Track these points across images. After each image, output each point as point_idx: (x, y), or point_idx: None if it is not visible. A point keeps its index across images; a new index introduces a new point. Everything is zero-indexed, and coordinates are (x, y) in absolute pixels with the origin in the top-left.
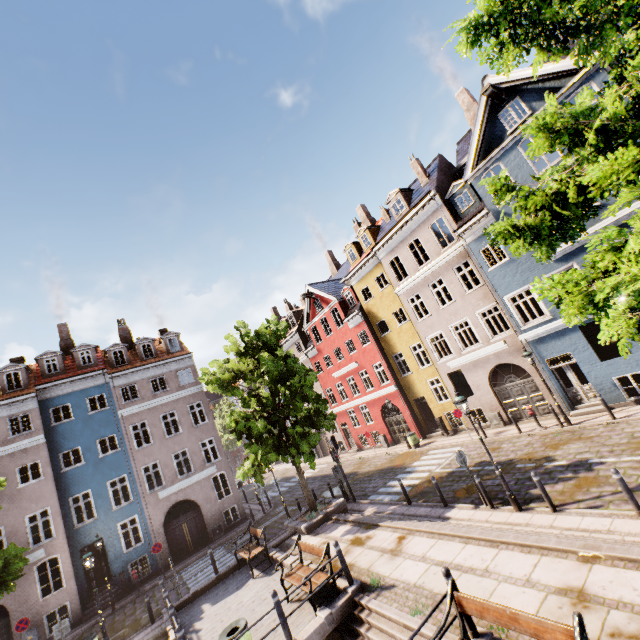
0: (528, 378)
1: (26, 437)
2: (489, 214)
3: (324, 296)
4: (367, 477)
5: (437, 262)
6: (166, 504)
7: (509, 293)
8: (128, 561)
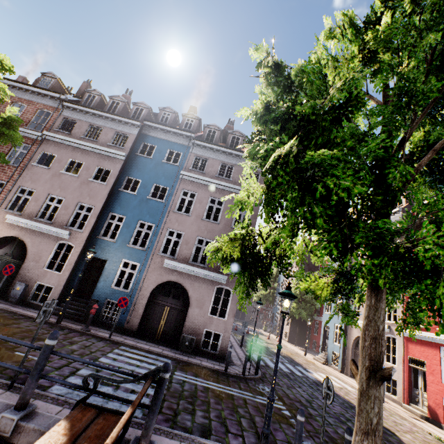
0: None
1: (116, 150)
2: None
3: None
4: None
5: None
6: (165, 275)
7: None
8: (108, 296)
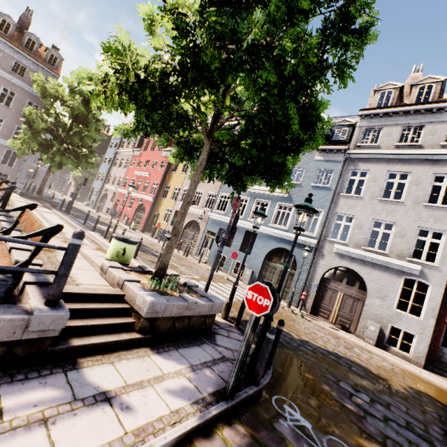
0: (198, 235)
1: None
2: None
3: None
4: (93, 219)
5: None
6: None
7: (223, 192)
8: None
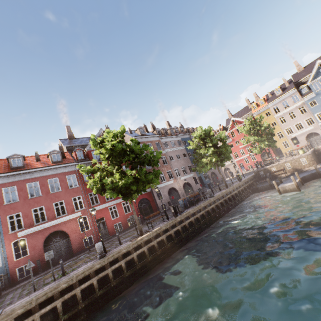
0: (318, 136)
1: (181, 146)
2: (313, 93)
3: (241, 120)
4: None
5: (293, 107)
6: (210, 172)
7: (316, 113)
8: (207, 183)
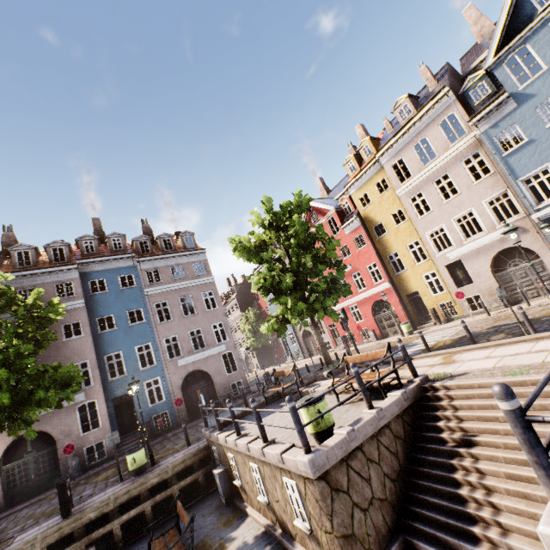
0: (535, 260)
1: (69, 301)
2: (509, 99)
3: (322, 207)
4: None
5: (445, 157)
6: (183, 371)
7: (524, 175)
8: (152, 414)
